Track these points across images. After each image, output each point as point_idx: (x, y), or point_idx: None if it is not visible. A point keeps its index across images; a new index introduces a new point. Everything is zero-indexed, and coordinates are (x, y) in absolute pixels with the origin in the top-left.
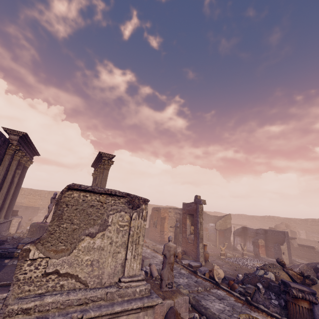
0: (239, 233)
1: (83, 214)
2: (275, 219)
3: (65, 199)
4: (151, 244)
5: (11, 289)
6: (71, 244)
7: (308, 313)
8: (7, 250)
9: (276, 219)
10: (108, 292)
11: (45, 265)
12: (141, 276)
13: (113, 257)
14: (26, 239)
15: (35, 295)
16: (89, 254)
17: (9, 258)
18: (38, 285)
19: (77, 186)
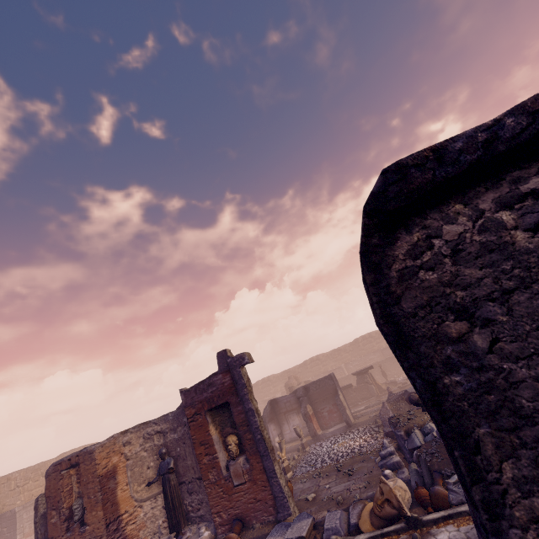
0: (270, 416)
1: None
2: (272, 380)
3: None
4: None
5: None
6: None
7: None
8: None
9: (273, 378)
10: None
11: None
12: None
13: None
14: None
15: None
16: None
17: None
18: None
19: None
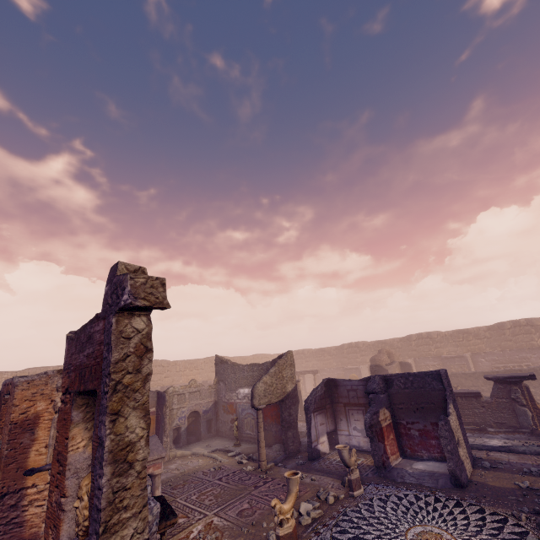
0: (320, 402)
1: None
2: (361, 347)
3: None
4: None
5: None
6: None
7: None
8: None
9: (363, 346)
10: None
11: None
12: None
13: None
14: None
15: None
16: None
17: None
18: None
19: None
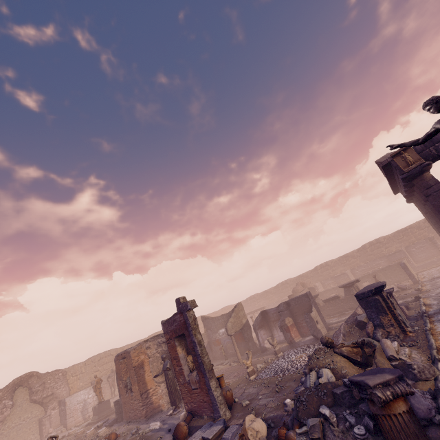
0: (260, 323)
1: None
2: (289, 283)
3: None
4: (130, 433)
5: None
6: None
7: (412, 419)
8: None
9: (290, 282)
10: None
11: None
12: None
13: None
14: None
15: None
16: None
17: None
18: None
19: None
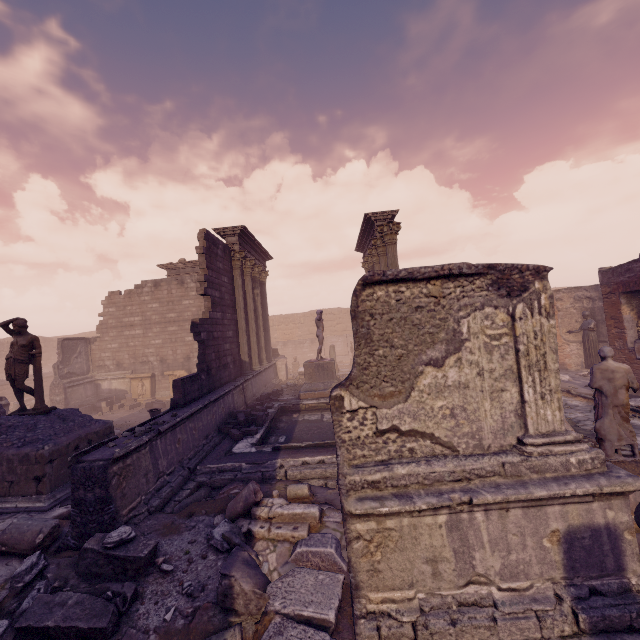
0: None
1: (407, 326)
2: None
3: (365, 306)
4: None
5: (339, 453)
6: (402, 383)
7: None
8: (290, 403)
9: None
10: (506, 463)
11: (372, 420)
12: (571, 435)
13: (492, 400)
14: (306, 386)
15: (375, 463)
16: (443, 398)
17: (297, 413)
18: (373, 449)
19: (377, 275)
